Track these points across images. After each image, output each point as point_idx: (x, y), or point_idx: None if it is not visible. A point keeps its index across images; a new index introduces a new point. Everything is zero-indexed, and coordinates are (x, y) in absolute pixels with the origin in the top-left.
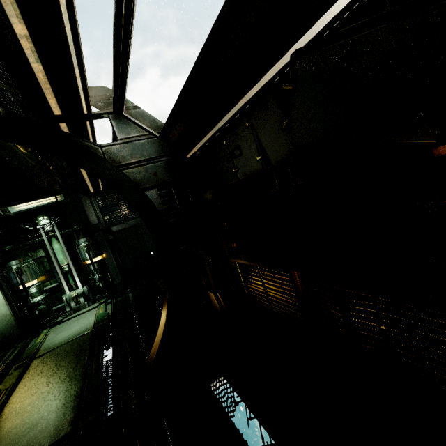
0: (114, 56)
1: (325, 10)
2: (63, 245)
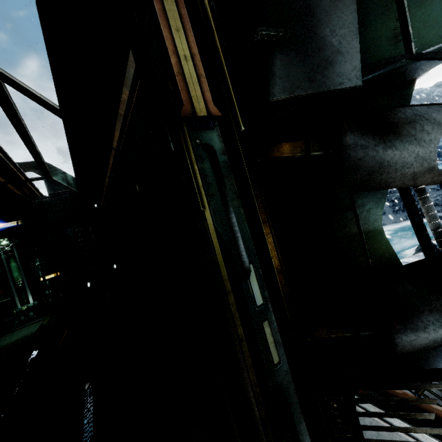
0: (34, 159)
1: (106, 168)
2: (20, 264)
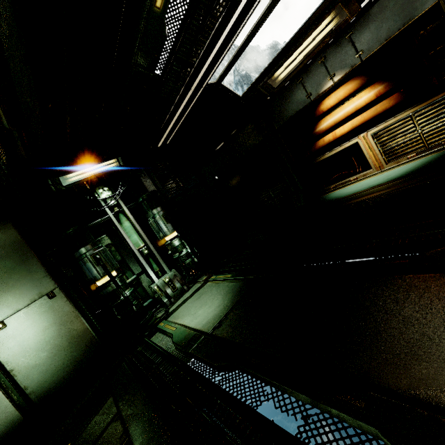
0: None
1: None
2: (135, 222)
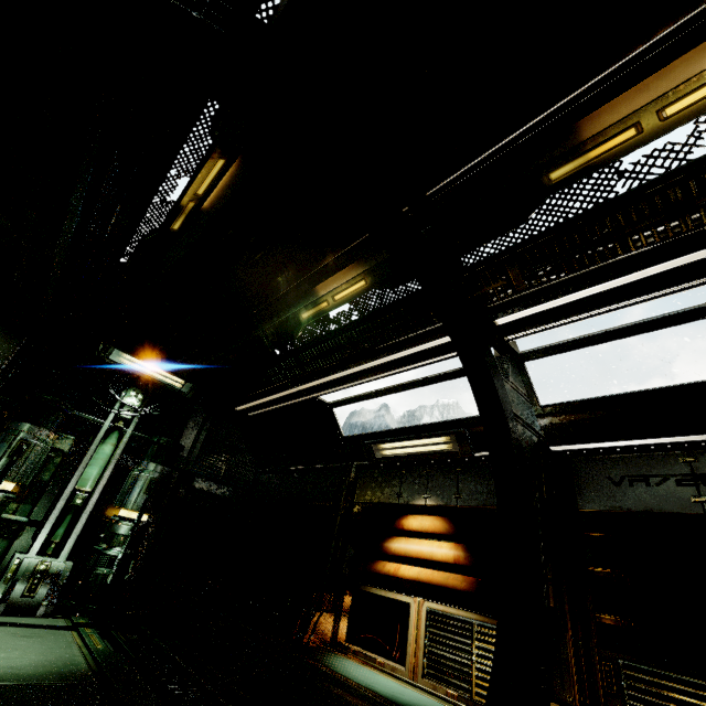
0: (634, 324)
1: None
2: (118, 455)
